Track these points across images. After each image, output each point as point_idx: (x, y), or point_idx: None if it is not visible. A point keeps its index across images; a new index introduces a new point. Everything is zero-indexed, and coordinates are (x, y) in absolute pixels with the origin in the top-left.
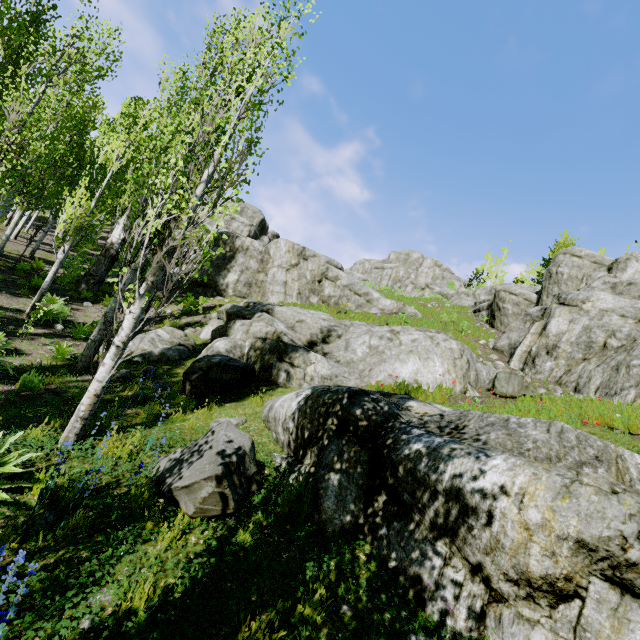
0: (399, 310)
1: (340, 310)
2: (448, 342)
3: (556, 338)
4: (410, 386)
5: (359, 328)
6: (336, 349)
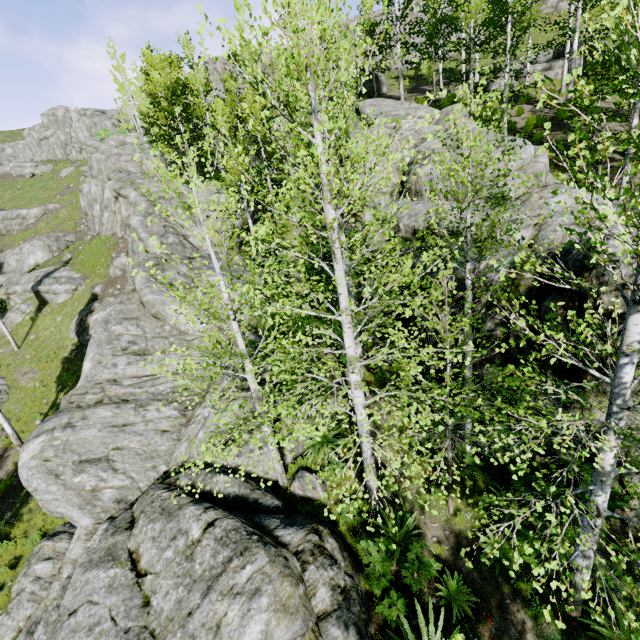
0: (46, 211)
1: (12, 234)
2: (38, 243)
3: (85, 209)
4: (37, 265)
5: (10, 254)
6: (6, 268)
